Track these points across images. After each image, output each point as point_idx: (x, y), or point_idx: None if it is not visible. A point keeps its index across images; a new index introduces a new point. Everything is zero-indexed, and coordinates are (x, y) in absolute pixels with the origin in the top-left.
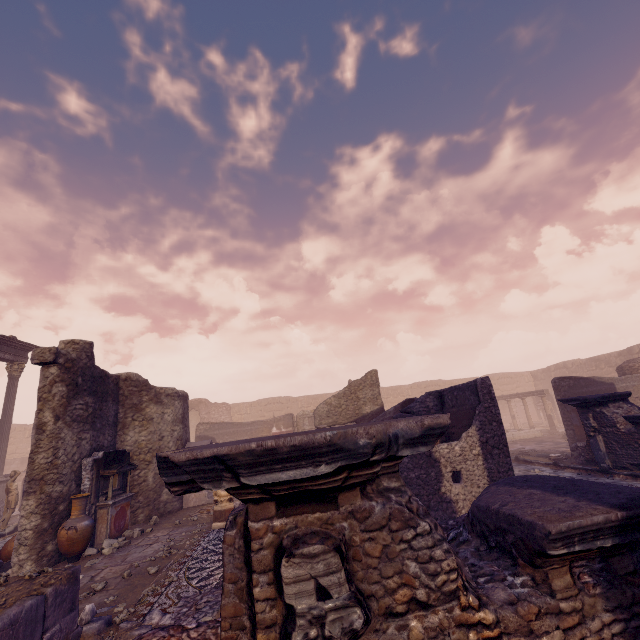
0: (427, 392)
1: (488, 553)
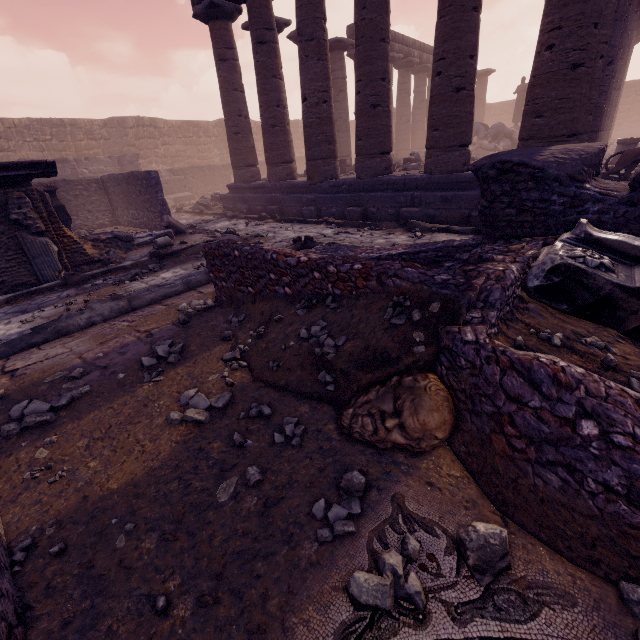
0: None
1: (598, 181)
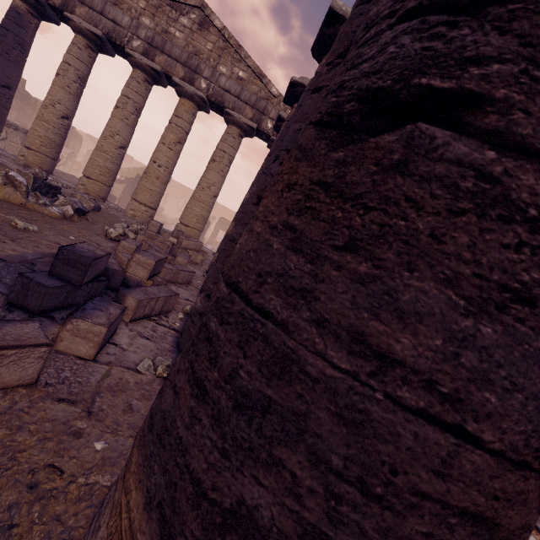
0: None
1: None
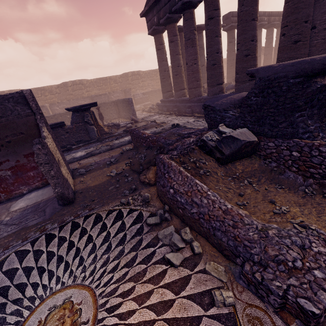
0: None
1: None
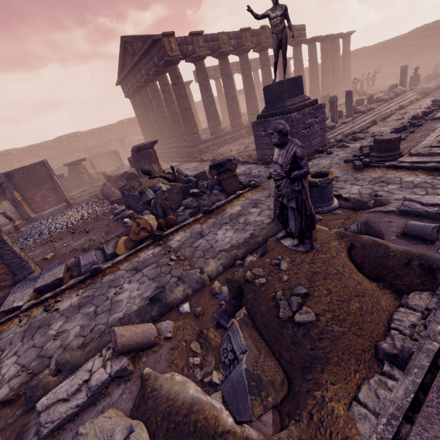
0: (1, 174)
1: None
